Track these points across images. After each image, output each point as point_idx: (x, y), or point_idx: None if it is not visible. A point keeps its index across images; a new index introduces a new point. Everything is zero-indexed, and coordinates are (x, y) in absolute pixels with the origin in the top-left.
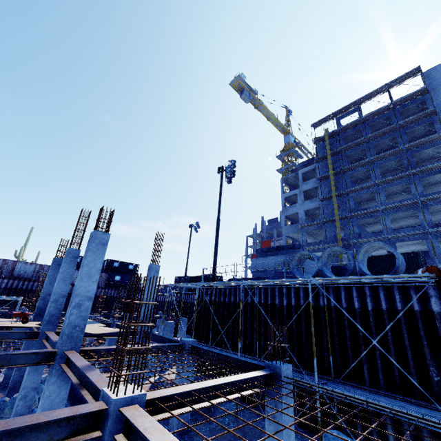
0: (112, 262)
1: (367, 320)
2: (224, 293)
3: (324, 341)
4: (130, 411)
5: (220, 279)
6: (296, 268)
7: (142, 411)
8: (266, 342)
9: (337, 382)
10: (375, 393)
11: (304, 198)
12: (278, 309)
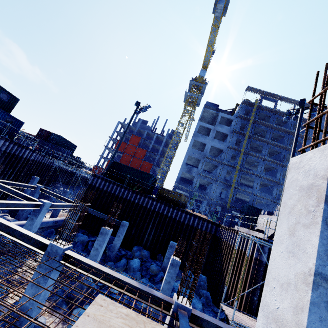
0: None
1: None
2: None
3: None
4: None
5: (155, 181)
6: None
7: None
8: None
9: None
10: None
11: (206, 133)
12: None
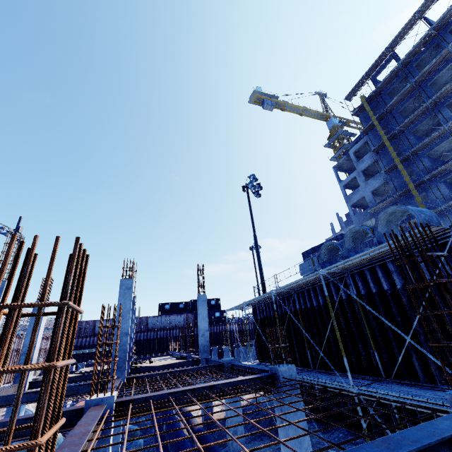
0: (195, 301)
1: (402, 300)
2: (272, 307)
3: (365, 336)
4: (96, 407)
5: None
6: (329, 262)
7: (104, 407)
8: (317, 349)
9: (388, 381)
10: (428, 388)
11: (368, 178)
12: (318, 311)
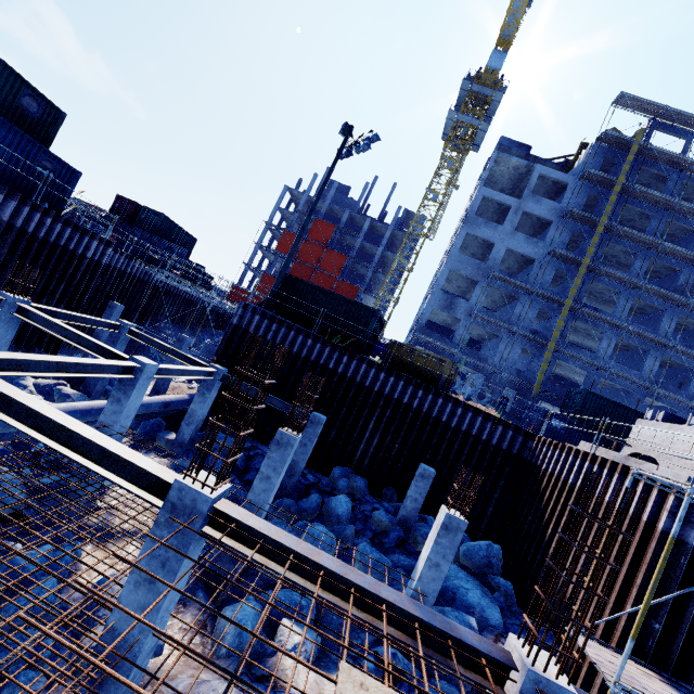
0: None
1: None
2: None
3: None
4: None
5: (380, 326)
6: None
7: None
8: None
9: None
10: None
11: (495, 217)
12: None
